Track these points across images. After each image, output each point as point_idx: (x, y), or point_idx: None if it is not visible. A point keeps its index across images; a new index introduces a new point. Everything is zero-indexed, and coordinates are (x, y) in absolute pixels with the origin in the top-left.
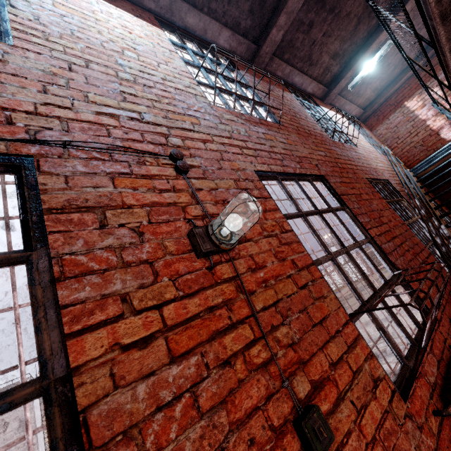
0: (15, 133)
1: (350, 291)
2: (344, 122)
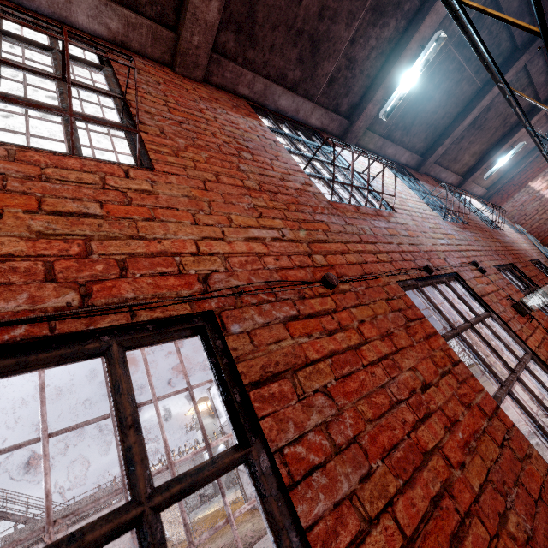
0: (444, 262)
1: None
2: (481, 206)
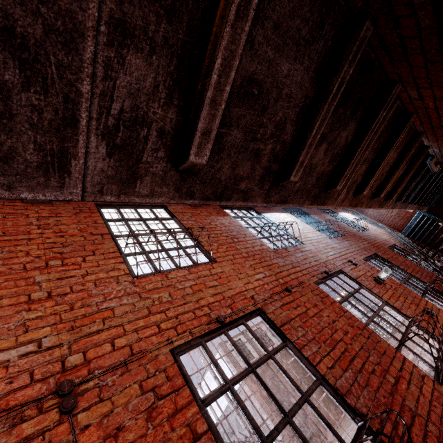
0: (334, 265)
1: (416, 291)
2: (352, 217)
